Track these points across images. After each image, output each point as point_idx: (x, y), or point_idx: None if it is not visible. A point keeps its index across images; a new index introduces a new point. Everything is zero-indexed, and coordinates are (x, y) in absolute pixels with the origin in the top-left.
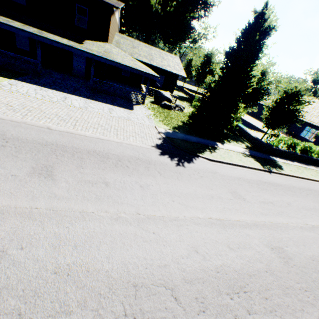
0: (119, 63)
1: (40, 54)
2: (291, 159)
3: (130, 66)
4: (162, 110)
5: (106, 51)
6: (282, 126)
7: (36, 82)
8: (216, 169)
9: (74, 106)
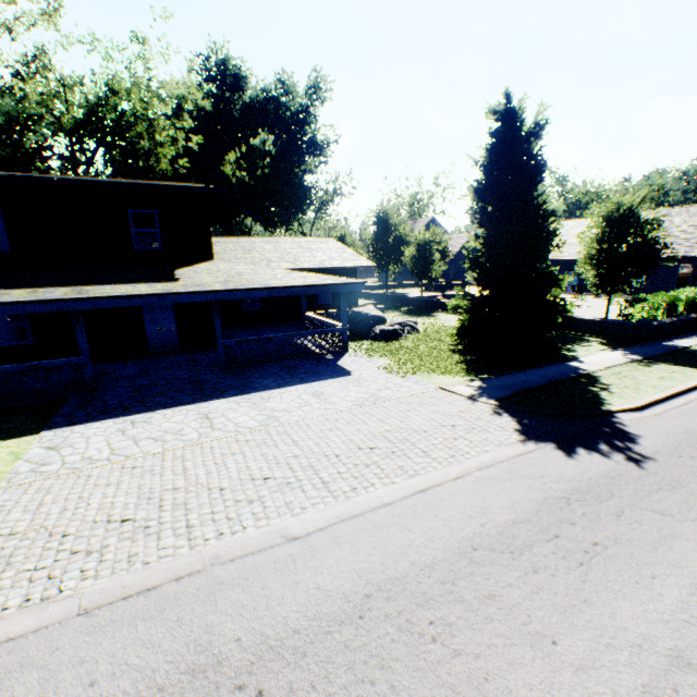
0: (279, 287)
1: (85, 339)
2: (688, 332)
3: (301, 283)
4: (390, 346)
5: (230, 274)
6: (641, 277)
7: (104, 411)
8: (681, 424)
9: (250, 429)
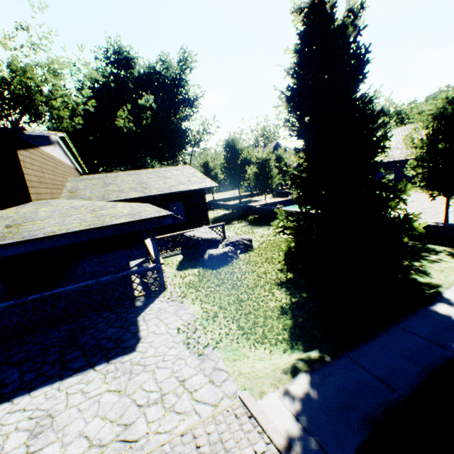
0: (48, 236)
1: None
2: None
3: (83, 227)
4: (215, 276)
5: (14, 221)
6: None
7: None
8: None
9: None
